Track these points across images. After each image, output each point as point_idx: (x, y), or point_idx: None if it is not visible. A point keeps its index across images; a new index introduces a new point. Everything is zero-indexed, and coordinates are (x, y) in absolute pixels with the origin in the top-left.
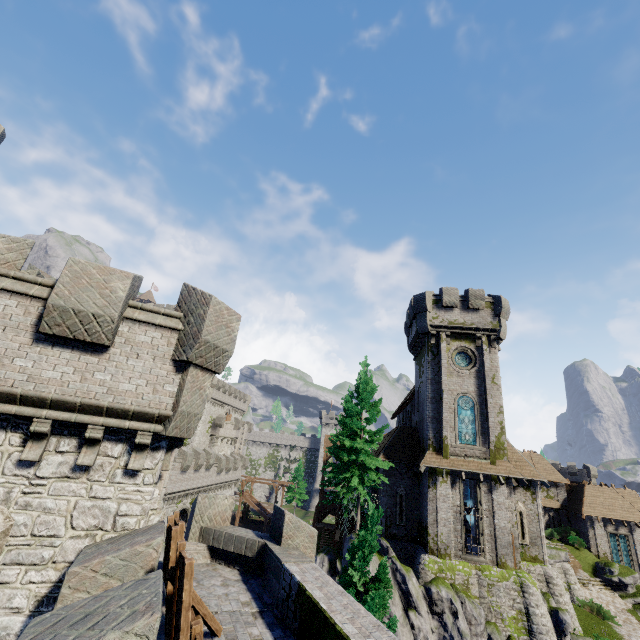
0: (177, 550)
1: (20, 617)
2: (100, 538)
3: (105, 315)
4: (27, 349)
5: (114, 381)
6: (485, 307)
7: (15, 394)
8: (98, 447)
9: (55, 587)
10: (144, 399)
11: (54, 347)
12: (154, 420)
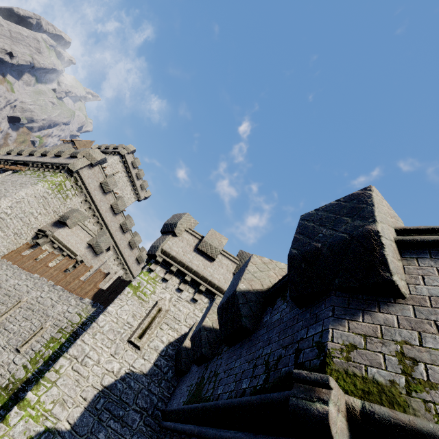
0: None
1: (163, 345)
2: None
3: (218, 248)
4: (191, 252)
5: (213, 273)
6: None
7: (185, 264)
8: (201, 295)
9: (175, 341)
10: (221, 283)
11: (198, 254)
12: (222, 293)
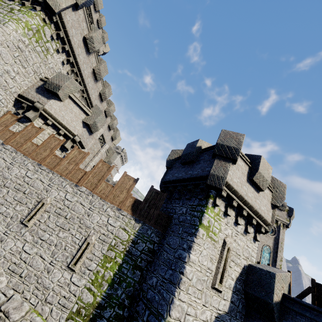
0: (314, 281)
1: (233, 282)
2: (248, 262)
3: (268, 181)
4: (245, 183)
5: (260, 205)
6: (285, 210)
7: (244, 199)
8: (250, 227)
9: (239, 275)
10: (265, 215)
11: (250, 185)
12: (266, 224)
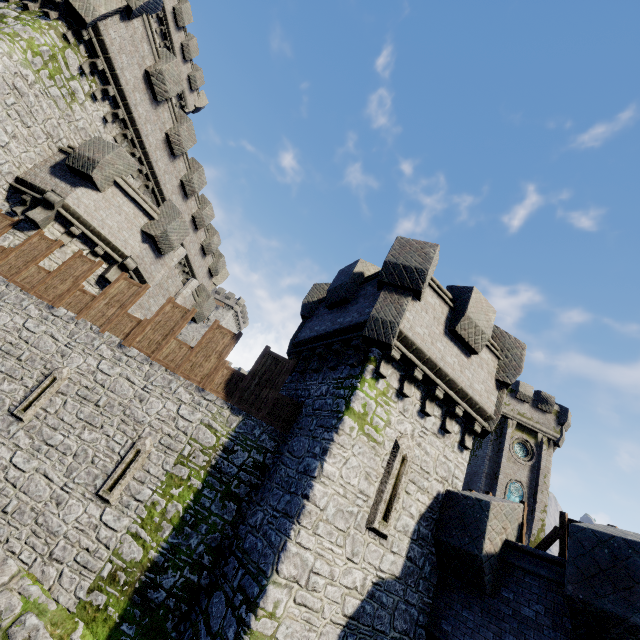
0: (565, 516)
1: (413, 522)
2: (446, 487)
3: (486, 334)
4: (441, 337)
5: (472, 380)
6: (551, 412)
7: (437, 366)
8: (453, 421)
9: (427, 510)
10: (483, 400)
11: (451, 342)
12: (484, 417)
